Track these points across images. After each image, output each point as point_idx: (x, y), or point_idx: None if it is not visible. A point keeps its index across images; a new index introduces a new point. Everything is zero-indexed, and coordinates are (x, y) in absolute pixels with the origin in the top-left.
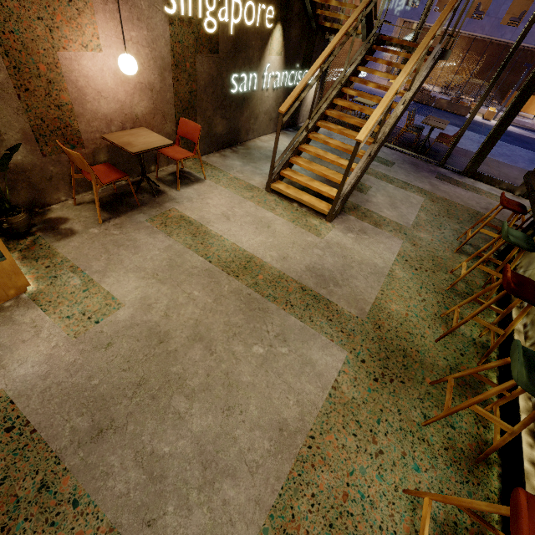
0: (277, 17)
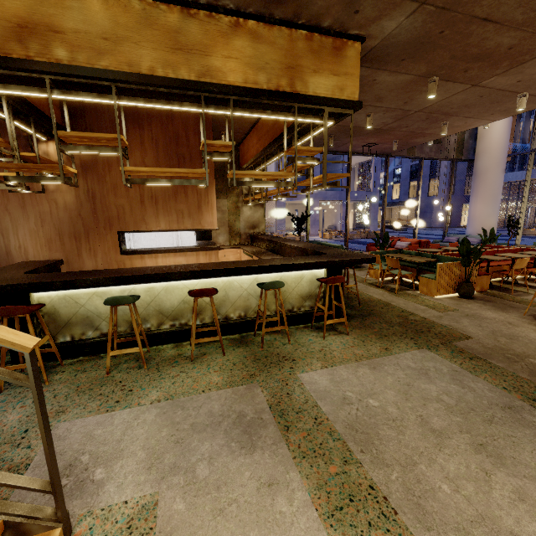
0: None
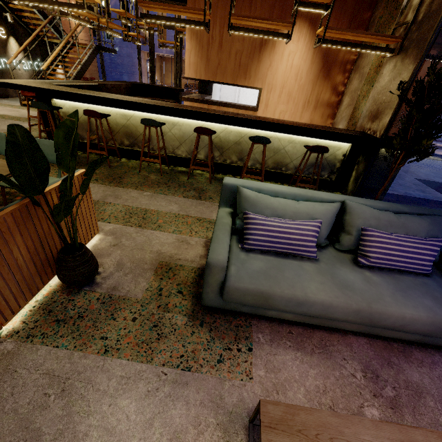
0: (8, 33)
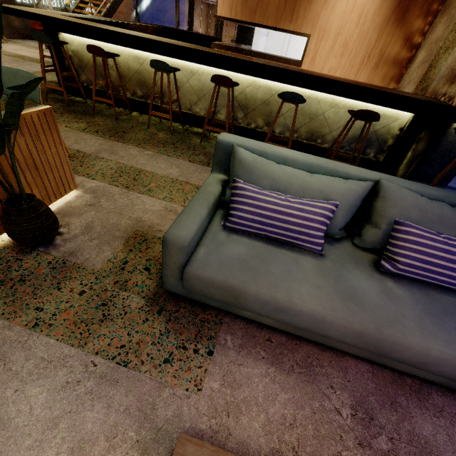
0: None
